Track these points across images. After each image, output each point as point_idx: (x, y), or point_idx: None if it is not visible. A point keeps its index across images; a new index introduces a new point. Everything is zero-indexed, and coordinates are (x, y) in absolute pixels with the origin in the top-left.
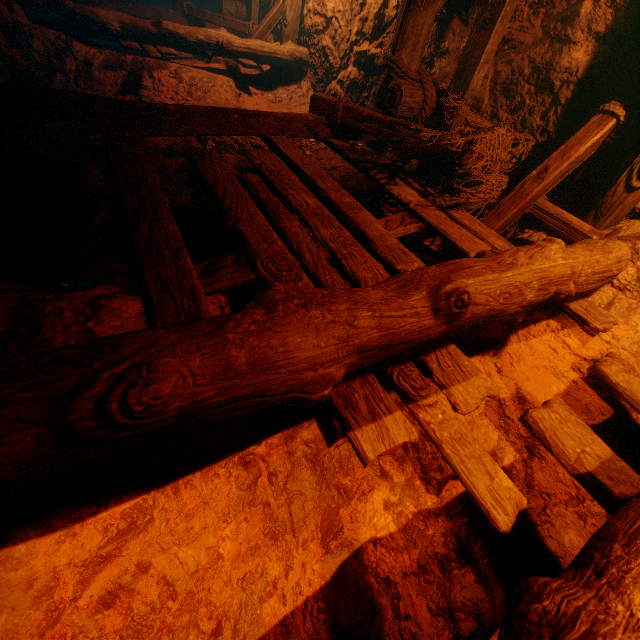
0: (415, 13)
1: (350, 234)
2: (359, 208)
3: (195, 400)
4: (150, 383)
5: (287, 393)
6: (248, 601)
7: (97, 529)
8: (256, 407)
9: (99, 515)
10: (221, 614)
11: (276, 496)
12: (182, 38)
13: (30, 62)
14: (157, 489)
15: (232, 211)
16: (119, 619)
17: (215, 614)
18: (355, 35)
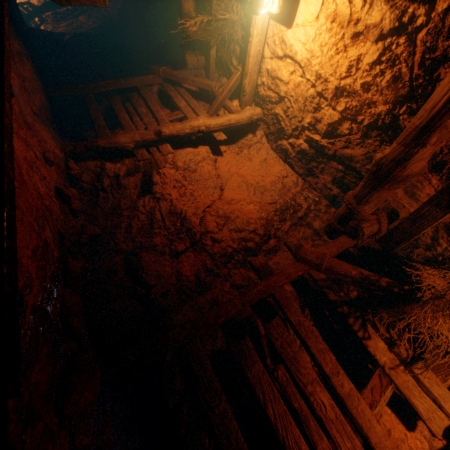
0: (381, 191)
1: (360, 444)
2: (357, 398)
3: None
4: None
5: None
6: None
7: None
8: None
9: None
10: None
11: None
12: (175, 136)
13: (83, 191)
14: None
15: (286, 444)
16: None
17: None
18: (307, 124)
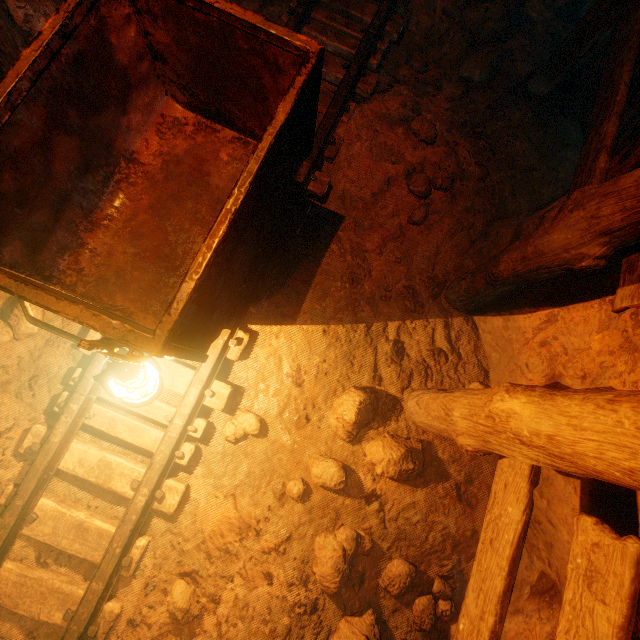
0: None
1: None
2: None
3: (514, 271)
4: (497, 266)
5: (560, 266)
6: (601, 374)
7: (536, 318)
8: (551, 273)
9: (536, 313)
10: (586, 372)
11: (633, 328)
12: None
13: None
14: (558, 308)
15: None
16: (545, 352)
17: (583, 370)
18: None
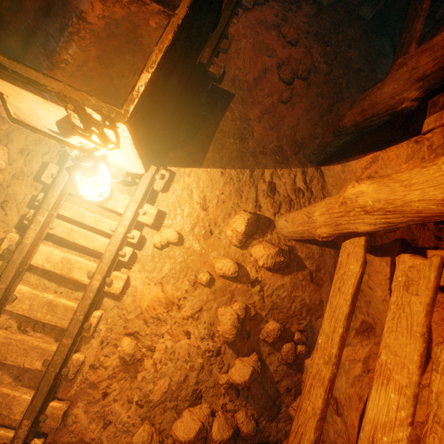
0: None
1: None
2: None
3: (354, 122)
4: (343, 120)
5: (387, 111)
6: None
7: (364, 161)
8: (380, 119)
9: (364, 157)
10: None
11: (428, 155)
12: None
13: None
14: (379, 151)
15: None
16: None
17: None
18: None
